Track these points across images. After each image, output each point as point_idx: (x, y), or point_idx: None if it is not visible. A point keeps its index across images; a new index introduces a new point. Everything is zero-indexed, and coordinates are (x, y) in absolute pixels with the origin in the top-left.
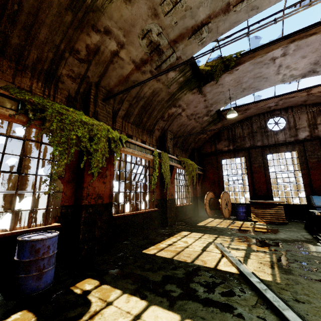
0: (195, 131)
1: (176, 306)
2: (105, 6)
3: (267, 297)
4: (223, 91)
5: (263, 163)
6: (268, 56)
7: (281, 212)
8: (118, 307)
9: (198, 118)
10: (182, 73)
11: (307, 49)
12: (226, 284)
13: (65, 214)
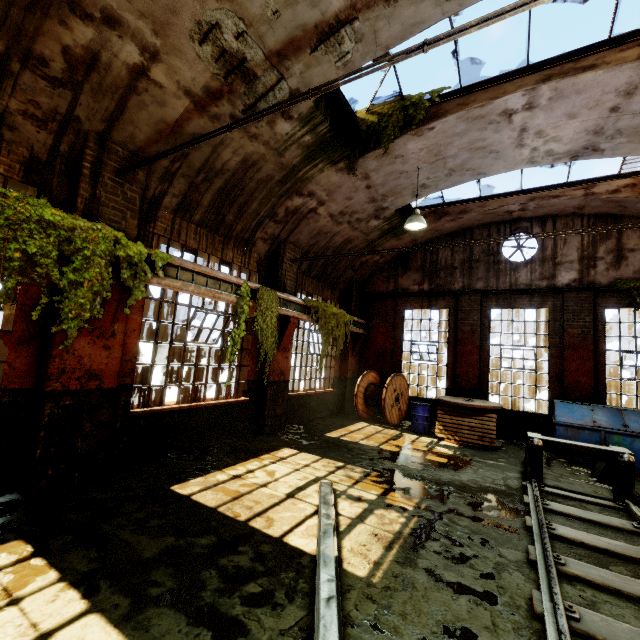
0: (354, 247)
1: (136, 619)
2: None
3: (315, 617)
4: (406, 171)
5: (479, 326)
6: (495, 107)
7: (491, 427)
8: (24, 612)
9: (357, 221)
10: (309, 126)
11: (578, 101)
12: (272, 577)
13: (10, 406)
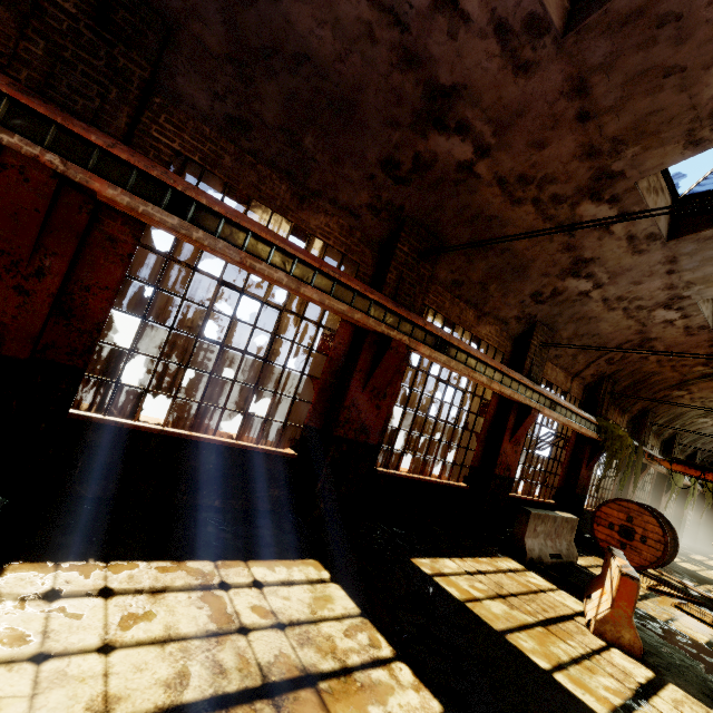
0: None
1: None
2: None
3: None
4: None
5: None
6: None
7: None
8: None
9: None
10: None
11: None
12: None
13: None
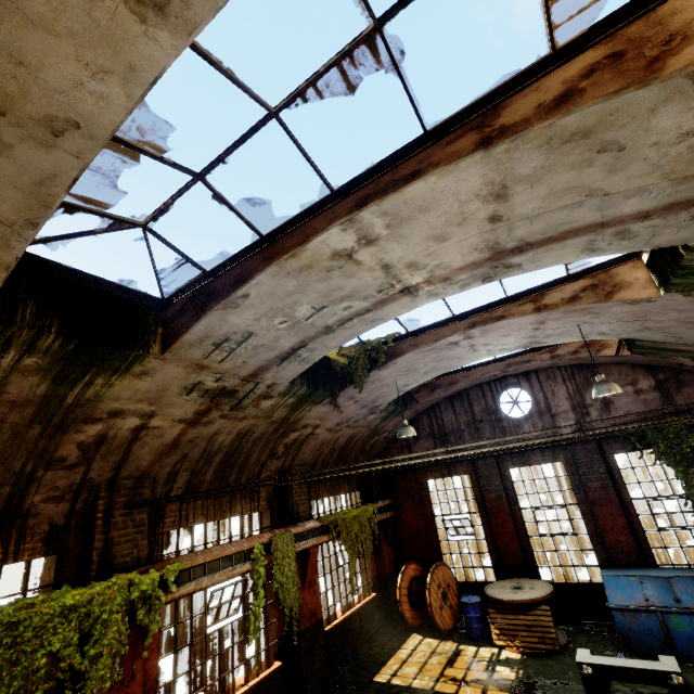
0: (359, 438)
1: None
2: (102, 392)
3: None
4: (386, 383)
5: (503, 491)
6: (441, 343)
7: (548, 623)
8: None
9: (355, 422)
10: (289, 394)
11: (505, 330)
12: None
13: None
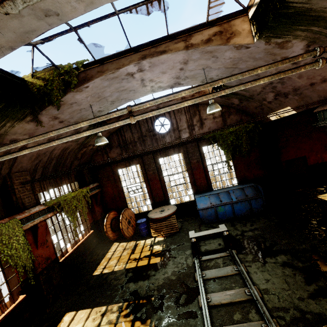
0: (72, 150)
1: None
2: None
3: None
4: (84, 108)
5: (156, 170)
6: (121, 72)
7: (174, 222)
8: None
9: None
10: None
11: (164, 66)
12: None
13: None
